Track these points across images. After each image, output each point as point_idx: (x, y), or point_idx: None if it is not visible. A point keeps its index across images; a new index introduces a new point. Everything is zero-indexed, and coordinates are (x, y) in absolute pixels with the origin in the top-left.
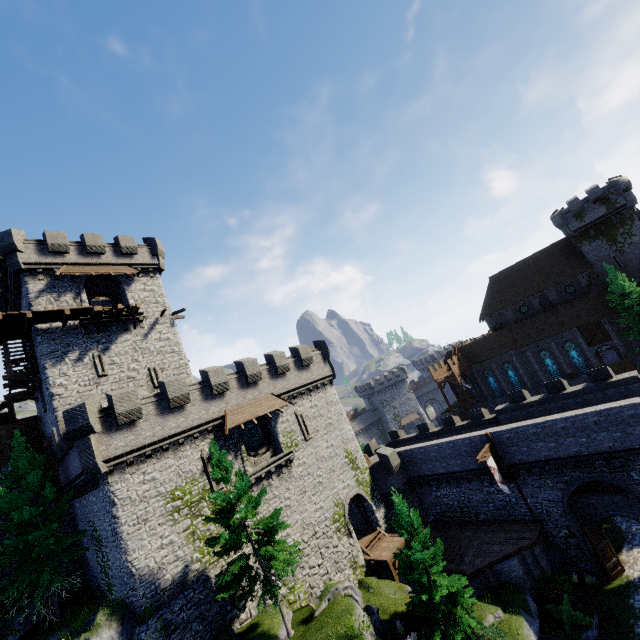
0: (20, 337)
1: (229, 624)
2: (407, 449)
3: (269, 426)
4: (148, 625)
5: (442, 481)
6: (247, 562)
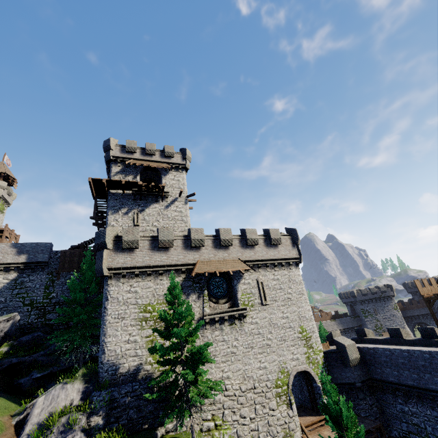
0: (104, 197)
1: (157, 426)
2: (369, 346)
3: (232, 283)
4: (100, 393)
5: (411, 395)
6: (176, 379)
